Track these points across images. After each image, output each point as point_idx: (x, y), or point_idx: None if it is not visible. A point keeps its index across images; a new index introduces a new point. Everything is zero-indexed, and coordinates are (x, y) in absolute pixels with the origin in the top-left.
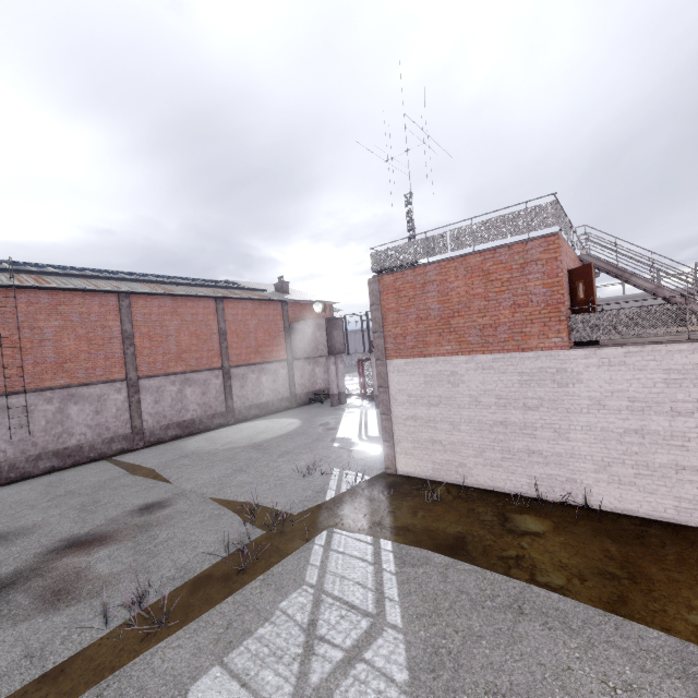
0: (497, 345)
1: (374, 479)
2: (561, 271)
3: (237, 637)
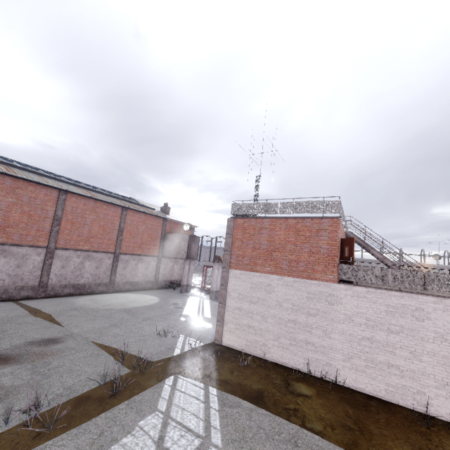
0: (297, 273)
1: (207, 345)
2: (338, 238)
3: (107, 442)
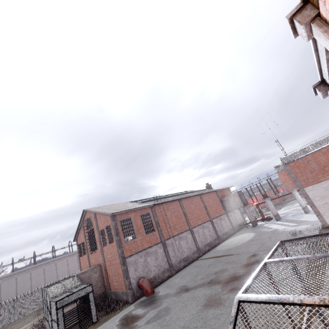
0: None
1: (323, 229)
2: None
3: None
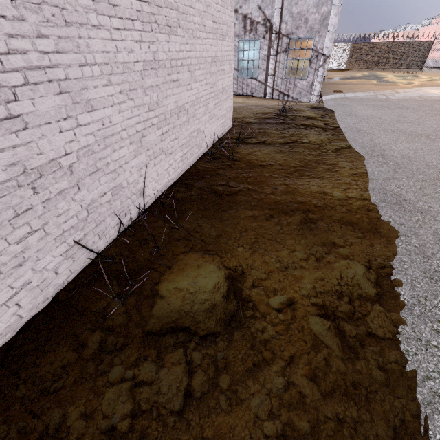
0: None
1: None
2: None
3: None
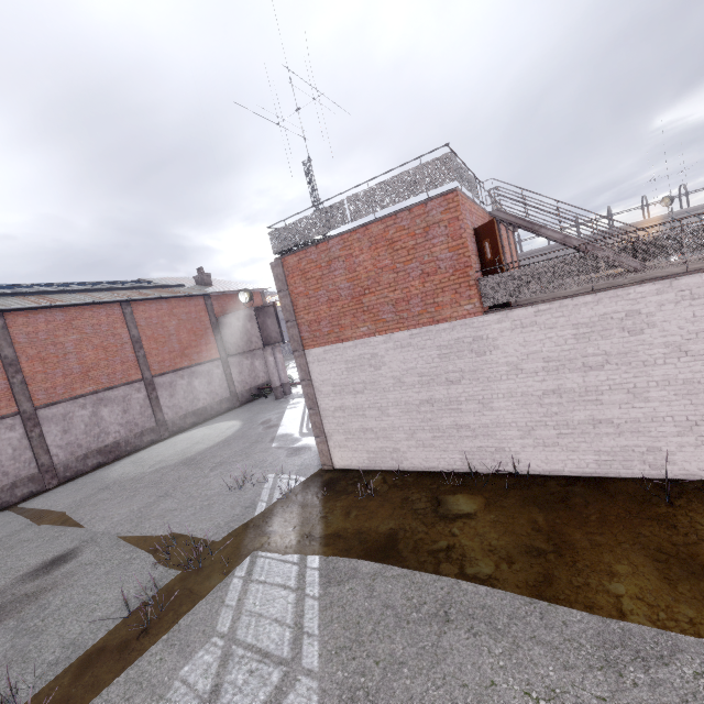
0: (412, 319)
1: (310, 479)
2: (464, 231)
3: None
